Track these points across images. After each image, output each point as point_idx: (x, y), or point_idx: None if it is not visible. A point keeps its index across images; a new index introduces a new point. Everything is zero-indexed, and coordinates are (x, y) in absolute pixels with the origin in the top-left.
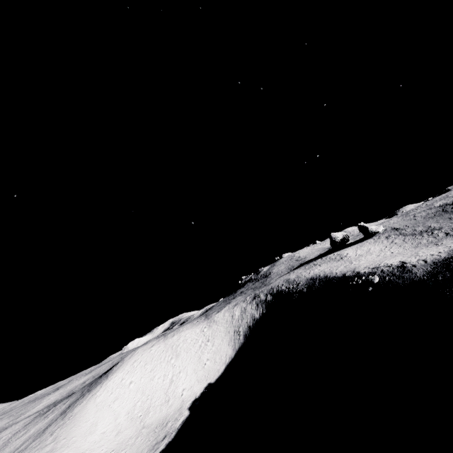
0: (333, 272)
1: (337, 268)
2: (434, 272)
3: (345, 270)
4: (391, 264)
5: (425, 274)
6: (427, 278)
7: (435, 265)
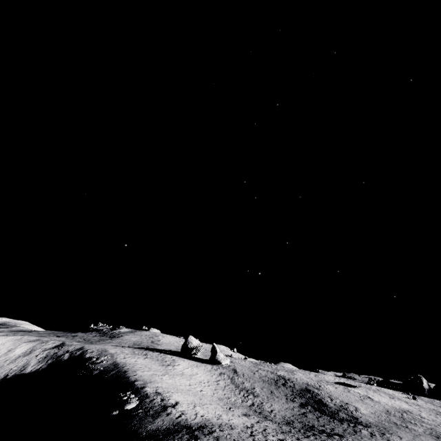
0: (136, 372)
1: (146, 371)
2: (156, 433)
3: (144, 377)
4: (169, 399)
5: (152, 429)
6: (142, 436)
7: (174, 426)
